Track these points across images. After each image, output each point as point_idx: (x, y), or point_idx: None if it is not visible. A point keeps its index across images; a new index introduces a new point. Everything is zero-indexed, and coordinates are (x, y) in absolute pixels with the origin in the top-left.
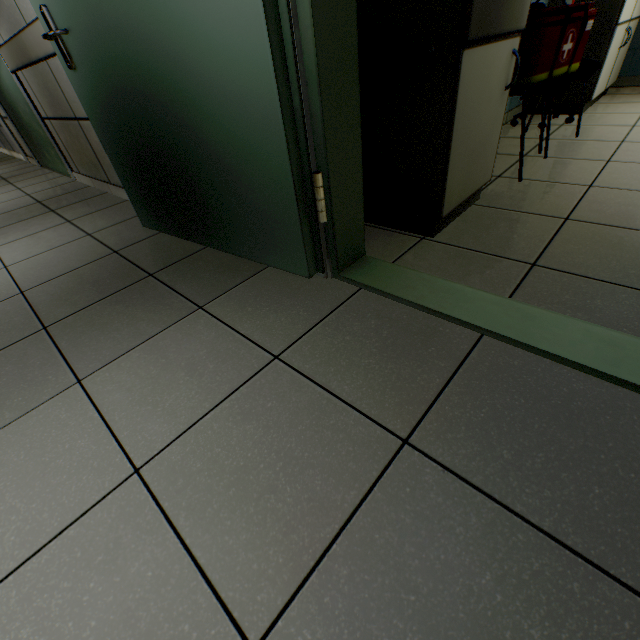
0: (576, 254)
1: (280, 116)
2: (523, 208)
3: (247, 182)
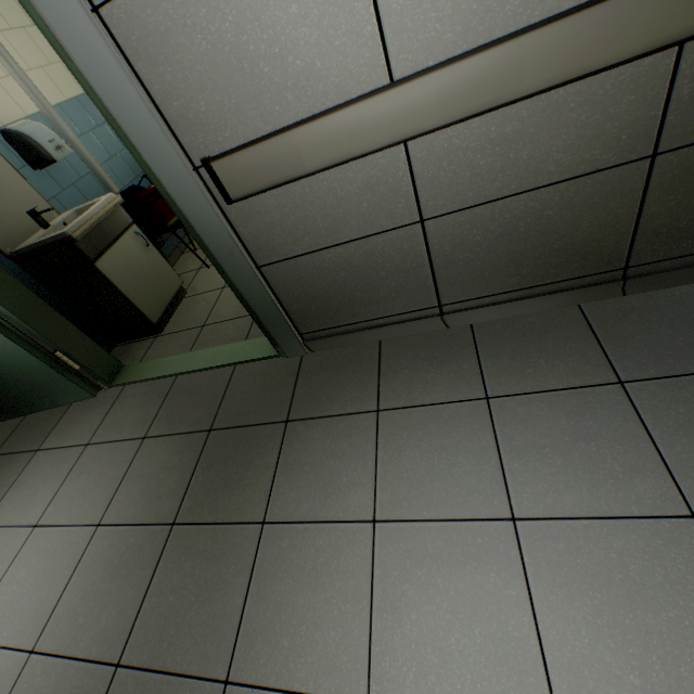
0: (222, 310)
1: (15, 344)
2: (207, 289)
3: (22, 373)
